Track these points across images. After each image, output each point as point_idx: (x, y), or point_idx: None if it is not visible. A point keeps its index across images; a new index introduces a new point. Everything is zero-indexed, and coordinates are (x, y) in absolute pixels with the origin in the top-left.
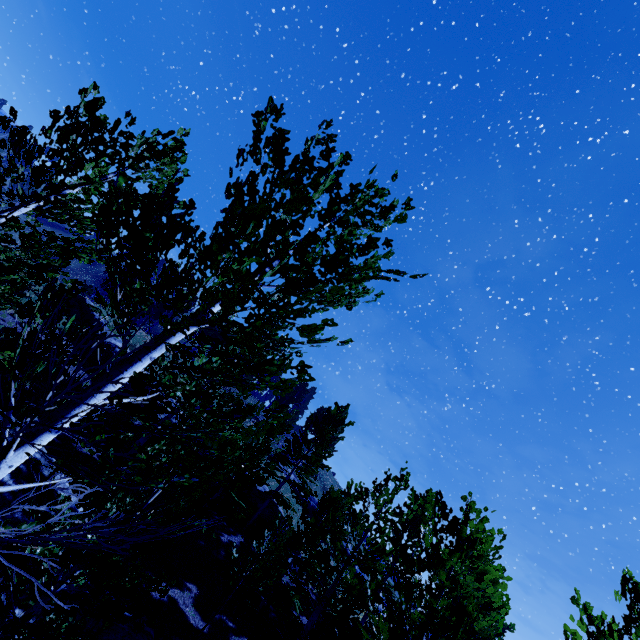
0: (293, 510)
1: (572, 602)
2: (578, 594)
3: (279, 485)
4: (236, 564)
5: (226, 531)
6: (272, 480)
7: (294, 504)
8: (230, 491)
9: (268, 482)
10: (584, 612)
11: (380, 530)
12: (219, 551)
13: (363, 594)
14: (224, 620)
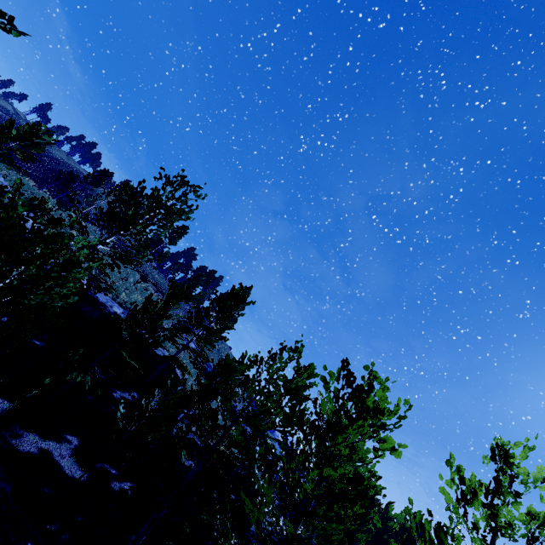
0: (189, 373)
1: (447, 464)
2: (452, 458)
3: (178, 351)
4: (120, 420)
5: (119, 388)
6: (173, 347)
7: (192, 369)
8: (121, 351)
9: (169, 349)
10: (457, 474)
11: (270, 394)
12: (109, 406)
13: (247, 450)
14: (106, 468)
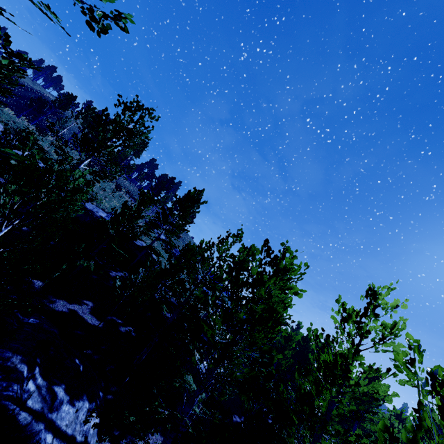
0: (162, 257)
1: (336, 302)
2: (340, 297)
3: (152, 242)
4: (118, 289)
5: (114, 270)
6: (148, 239)
7: (164, 254)
8: (111, 244)
9: (145, 241)
10: (342, 306)
11: (220, 267)
12: (109, 281)
13: (206, 302)
14: (114, 319)
